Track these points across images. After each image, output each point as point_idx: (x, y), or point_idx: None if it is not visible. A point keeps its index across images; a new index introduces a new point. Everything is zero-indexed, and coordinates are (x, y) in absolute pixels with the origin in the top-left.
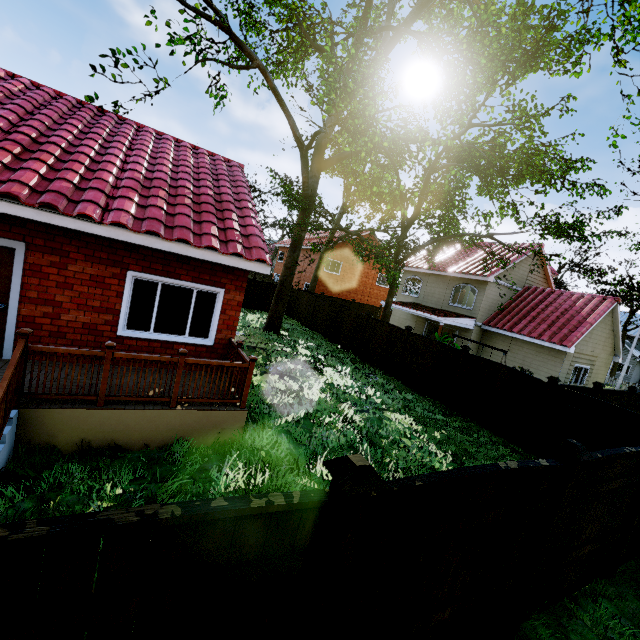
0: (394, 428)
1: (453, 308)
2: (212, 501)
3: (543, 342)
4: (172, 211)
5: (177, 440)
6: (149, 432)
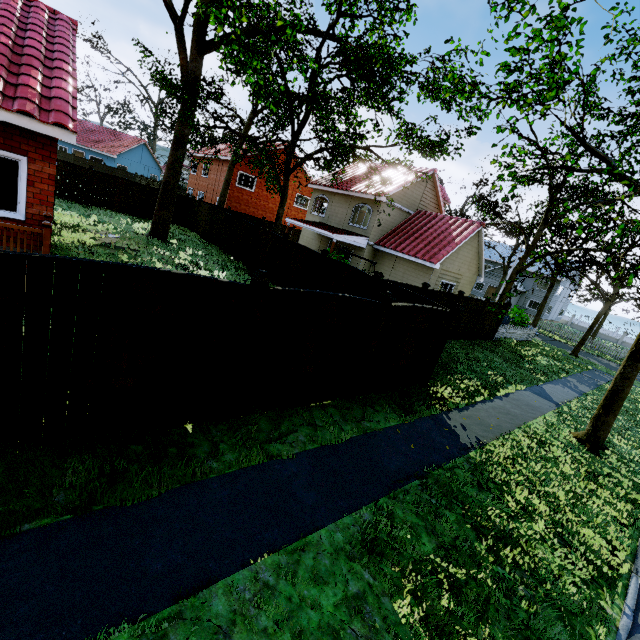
0: None
1: (352, 228)
2: None
3: (417, 260)
4: None
5: None
6: None
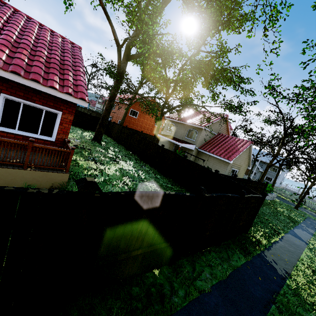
0: (146, 188)
1: (187, 139)
2: (5, 187)
3: (221, 158)
4: (31, 63)
5: (27, 186)
6: (10, 180)
